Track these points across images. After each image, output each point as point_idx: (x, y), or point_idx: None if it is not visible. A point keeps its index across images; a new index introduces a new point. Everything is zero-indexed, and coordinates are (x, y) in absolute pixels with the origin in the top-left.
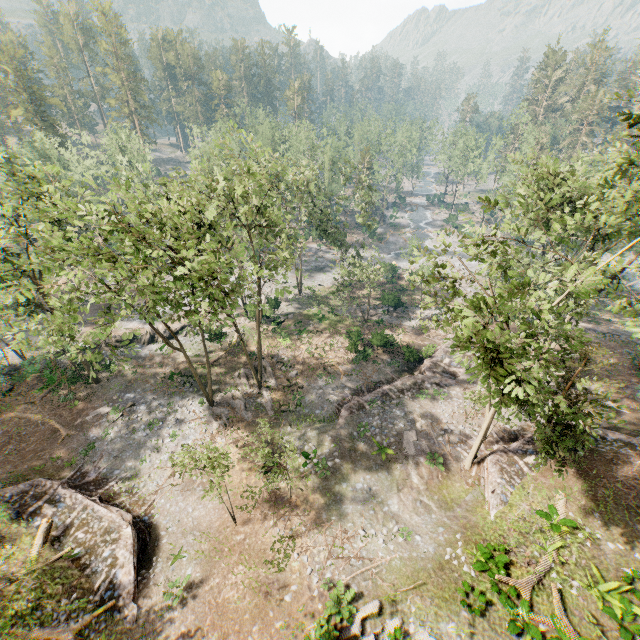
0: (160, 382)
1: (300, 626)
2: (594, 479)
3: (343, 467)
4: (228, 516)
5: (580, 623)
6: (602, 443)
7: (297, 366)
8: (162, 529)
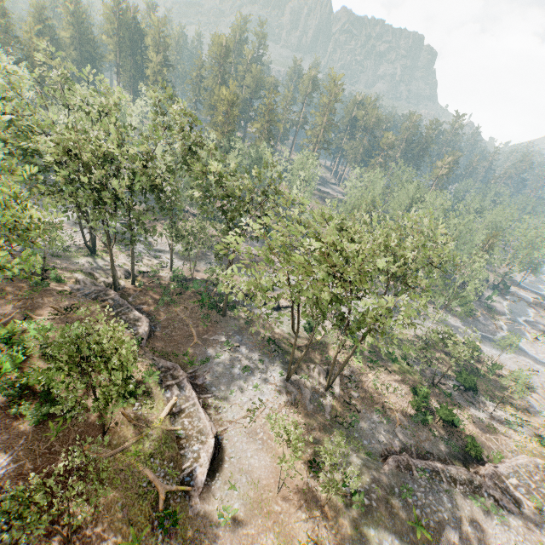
0: (259, 339)
1: None
2: None
3: (376, 513)
4: (273, 482)
5: None
6: None
7: (360, 389)
8: (227, 454)
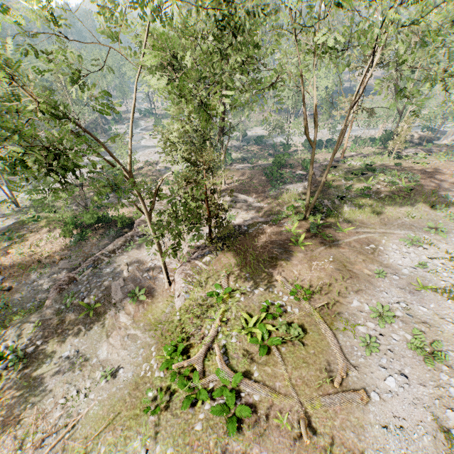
0: None
1: None
2: (245, 252)
3: (47, 345)
4: None
5: (238, 363)
6: (251, 228)
7: (5, 271)
8: None
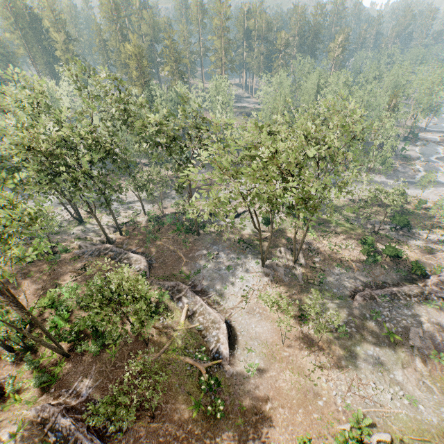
0: (232, 243)
1: (331, 423)
2: None
3: (357, 335)
4: (277, 338)
5: None
6: None
7: (320, 255)
8: (237, 331)
